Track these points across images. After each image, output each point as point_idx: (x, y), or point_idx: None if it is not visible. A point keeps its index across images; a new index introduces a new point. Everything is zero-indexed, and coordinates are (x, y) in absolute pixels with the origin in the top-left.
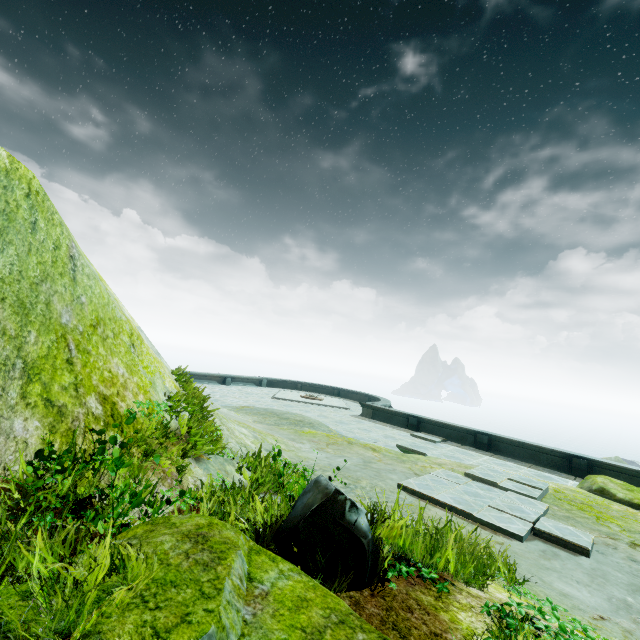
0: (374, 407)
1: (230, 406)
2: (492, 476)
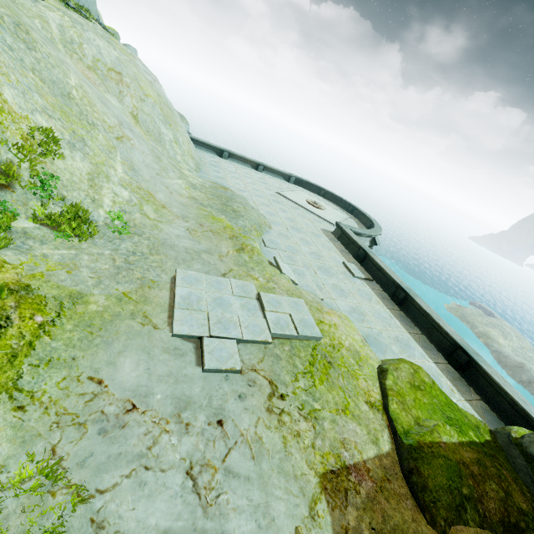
0: (343, 230)
1: (216, 184)
2: (276, 305)
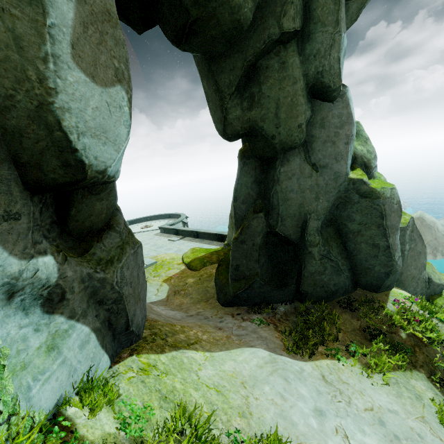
0: (162, 228)
1: None
2: None
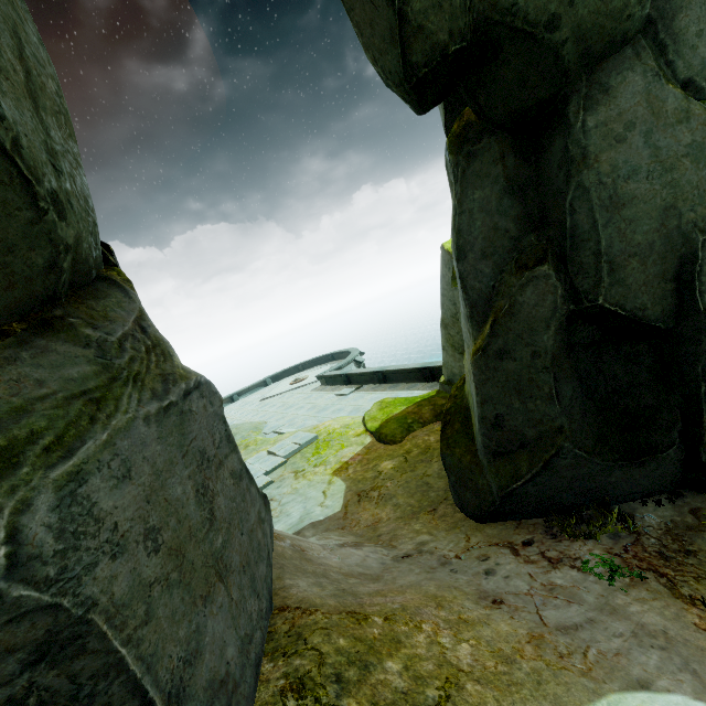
0: (323, 377)
1: None
2: (281, 446)
